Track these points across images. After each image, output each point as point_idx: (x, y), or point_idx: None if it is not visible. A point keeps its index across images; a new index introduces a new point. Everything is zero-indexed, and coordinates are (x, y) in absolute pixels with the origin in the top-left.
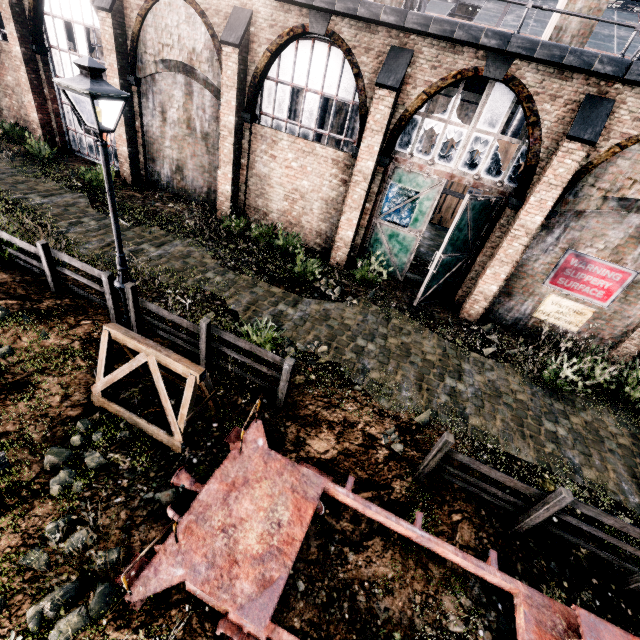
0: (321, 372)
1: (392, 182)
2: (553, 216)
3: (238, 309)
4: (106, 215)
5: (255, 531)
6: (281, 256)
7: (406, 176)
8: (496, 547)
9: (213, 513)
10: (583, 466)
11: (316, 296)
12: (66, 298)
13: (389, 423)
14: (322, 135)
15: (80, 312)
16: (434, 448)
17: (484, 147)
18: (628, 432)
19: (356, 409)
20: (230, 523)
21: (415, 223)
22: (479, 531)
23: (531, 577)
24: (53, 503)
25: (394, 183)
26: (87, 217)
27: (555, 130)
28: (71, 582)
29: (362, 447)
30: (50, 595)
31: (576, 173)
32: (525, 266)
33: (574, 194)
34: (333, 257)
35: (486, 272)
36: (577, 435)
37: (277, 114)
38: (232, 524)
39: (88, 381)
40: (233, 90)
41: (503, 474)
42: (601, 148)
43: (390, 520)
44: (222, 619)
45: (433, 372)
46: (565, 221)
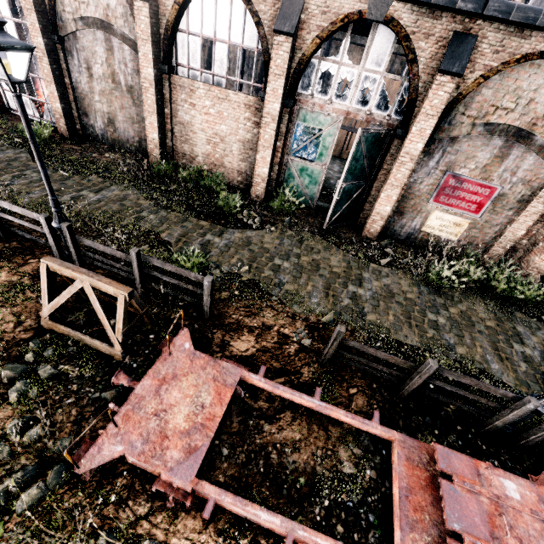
0: (243, 288)
1: (298, 122)
2: (432, 143)
3: (170, 241)
4: (47, 167)
5: (182, 413)
6: (208, 194)
7: (309, 115)
8: (383, 410)
9: (147, 402)
10: (457, 345)
11: (239, 226)
12: (13, 241)
13: (300, 324)
14: (242, 85)
15: (27, 252)
16: (331, 338)
17: (373, 85)
18: (494, 316)
19: (273, 315)
20: (161, 409)
21: (320, 157)
22: (370, 399)
23: (410, 429)
24: (12, 408)
25: (300, 122)
26: (29, 170)
27: (430, 66)
28: (31, 465)
29: (277, 344)
30: (13, 476)
31: (449, 103)
32: (413, 188)
33: (449, 122)
34: (253, 192)
35: (381, 195)
36: (453, 322)
37: (192, 64)
38: (163, 409)
39: (38, 309)
40: (148, 43)
41: (386, 353)
42: (468, 80)
43: (294, 396)
44: (156, 479)
45: (338, 281)
46: (443, 147)
